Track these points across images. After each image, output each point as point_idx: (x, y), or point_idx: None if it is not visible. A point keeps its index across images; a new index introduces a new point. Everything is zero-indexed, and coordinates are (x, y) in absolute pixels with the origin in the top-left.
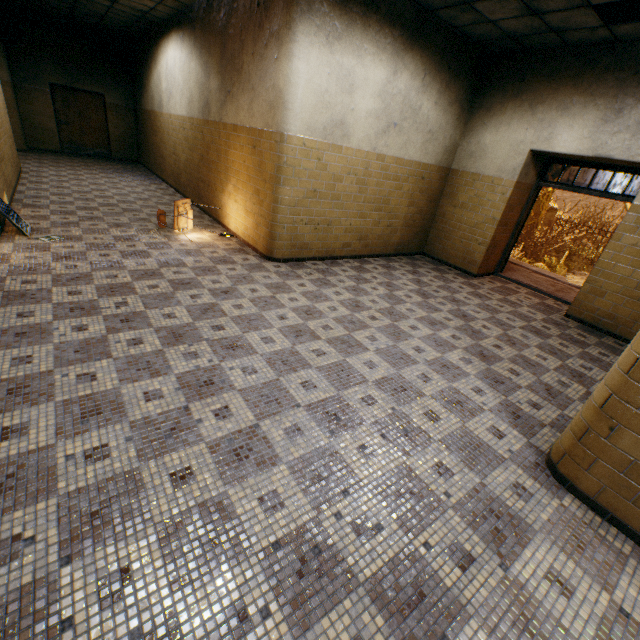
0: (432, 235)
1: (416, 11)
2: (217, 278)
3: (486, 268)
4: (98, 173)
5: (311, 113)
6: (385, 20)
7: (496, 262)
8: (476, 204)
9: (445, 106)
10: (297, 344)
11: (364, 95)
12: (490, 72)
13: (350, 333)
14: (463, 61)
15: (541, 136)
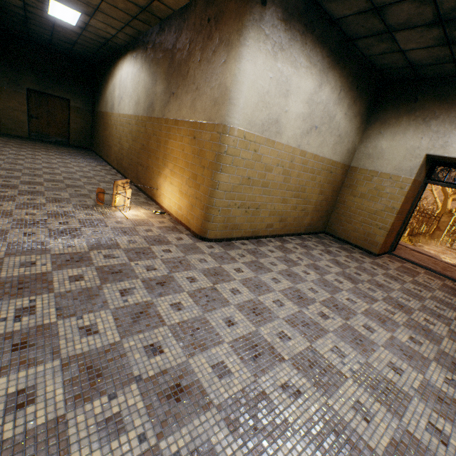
0: (333, 218)
1: (340, 39)
2: (152, 263)
3: (384, 248)
4: (54, 154)
5: (253, 110)
6: (318, 41)
7: (390, 243)
8: (375, 195)
9: (351, 117)
10: (259, 374)
11: (296, 100)
12: (384, 95)
13: (311, 344)
14: (366, 84)
15: (436, 144)
